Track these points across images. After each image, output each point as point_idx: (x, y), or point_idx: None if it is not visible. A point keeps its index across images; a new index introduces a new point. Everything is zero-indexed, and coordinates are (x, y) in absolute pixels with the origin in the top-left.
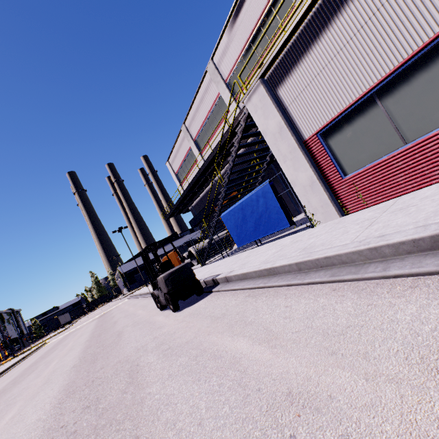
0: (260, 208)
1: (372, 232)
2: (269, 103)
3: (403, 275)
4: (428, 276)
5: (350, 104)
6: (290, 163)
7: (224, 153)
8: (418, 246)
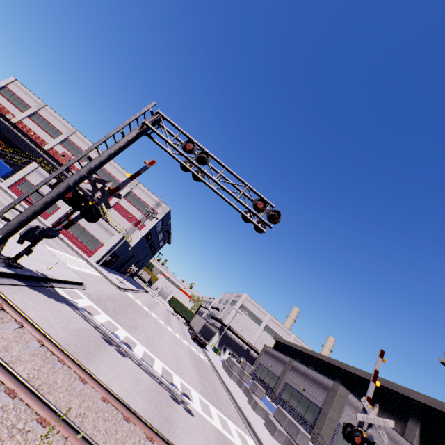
0: (2, 168)
1: (5, 188)
2: (34, 169)
3: (1, 189)
4: (2, 190)
5: (33, 184)
6: (19, 175)
7: (20, 154)
8: (5, 190)
